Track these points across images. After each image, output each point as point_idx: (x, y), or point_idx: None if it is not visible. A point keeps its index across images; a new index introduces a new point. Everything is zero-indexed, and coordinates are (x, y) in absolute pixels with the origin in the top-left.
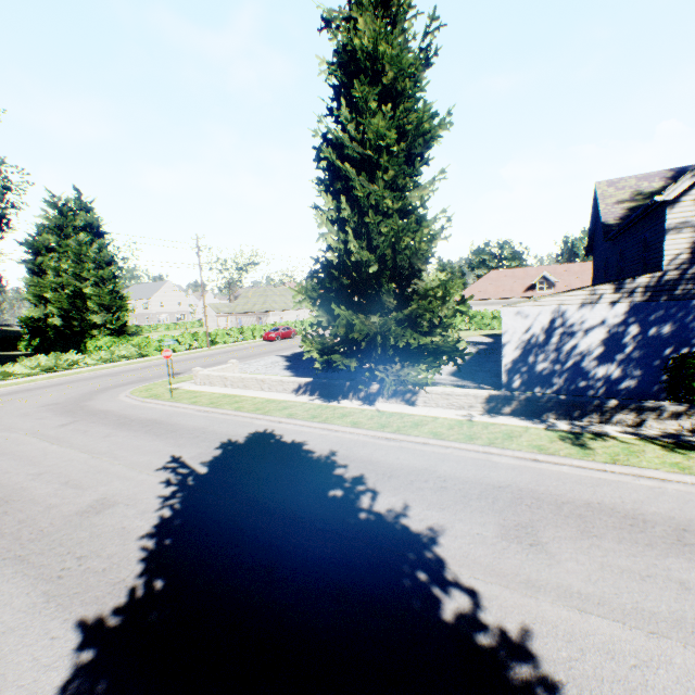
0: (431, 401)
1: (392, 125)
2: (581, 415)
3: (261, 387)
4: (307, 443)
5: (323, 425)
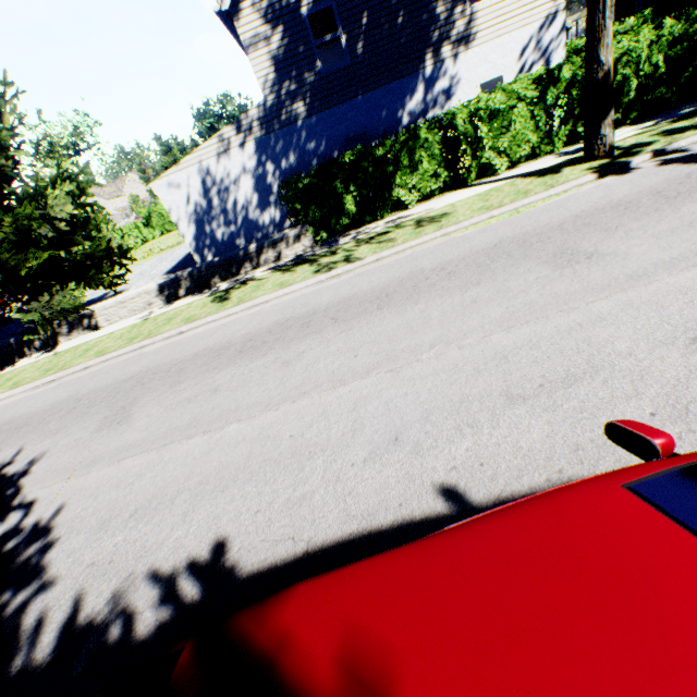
0: (113, 316)
1: None
2: (239, 269)
3: None
4: None
5: None
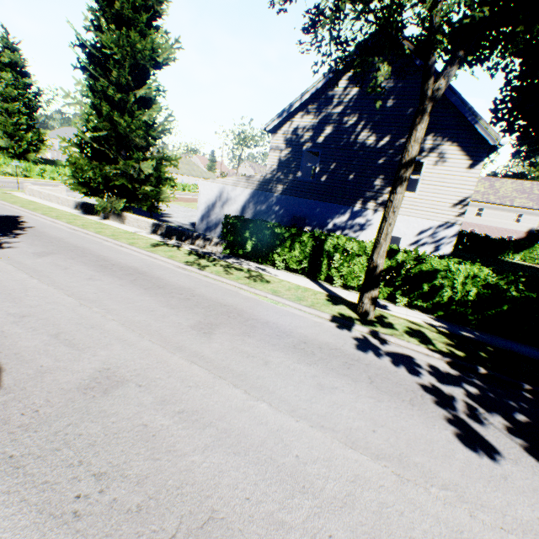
0: (131, 223)
1: (114, 40)
2: (186, 239)
3: (58, 202)
4: (28, 223)
5: (52, 219)
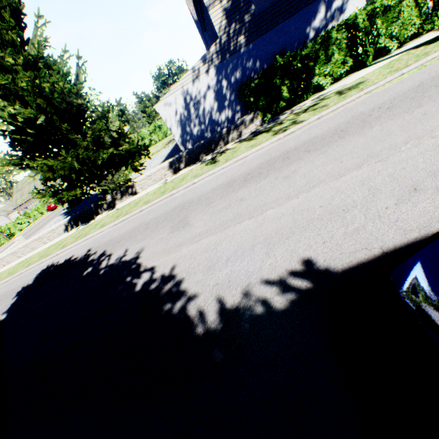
0: (144, 185)
1: None
2: (215, 146)
3: (43, 242)
4: (74, 255)
5: (83, 239)
